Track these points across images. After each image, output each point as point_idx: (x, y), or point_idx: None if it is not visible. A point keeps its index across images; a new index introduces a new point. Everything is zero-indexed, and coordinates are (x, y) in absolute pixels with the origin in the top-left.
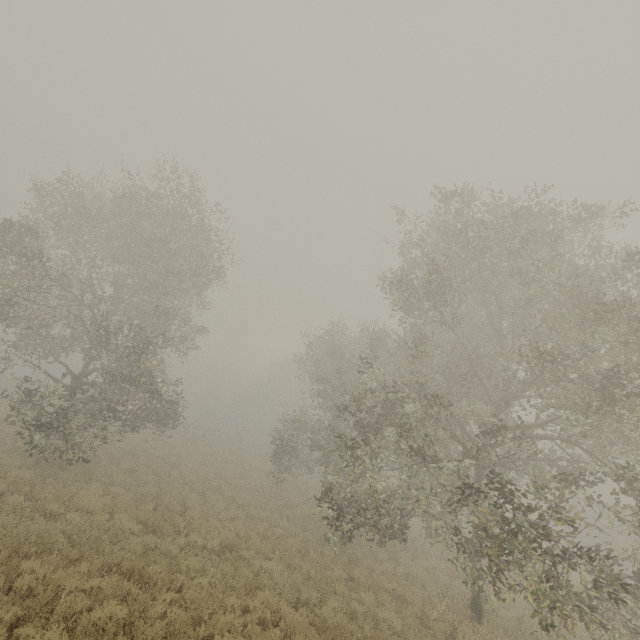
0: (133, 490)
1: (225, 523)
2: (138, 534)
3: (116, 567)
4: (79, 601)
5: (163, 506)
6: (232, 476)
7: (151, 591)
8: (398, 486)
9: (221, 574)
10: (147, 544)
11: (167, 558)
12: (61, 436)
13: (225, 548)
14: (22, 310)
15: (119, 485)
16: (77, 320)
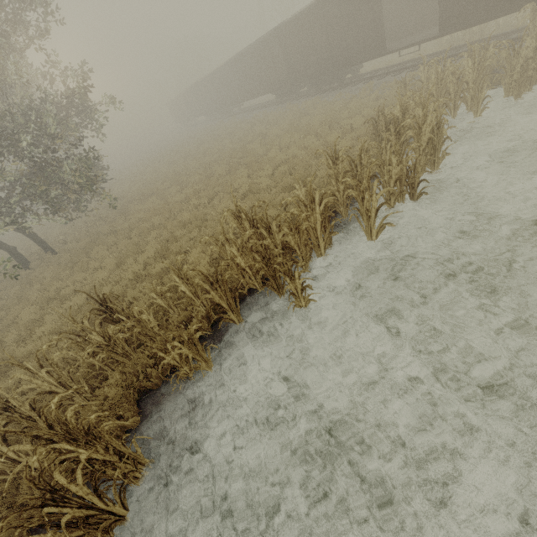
0: None
1: None
2: None
3: None
4: None
5: None
6: None
7: None
8: None
9: None
10: None
11: None
12: None
13: None
14: None
15: None
16: None
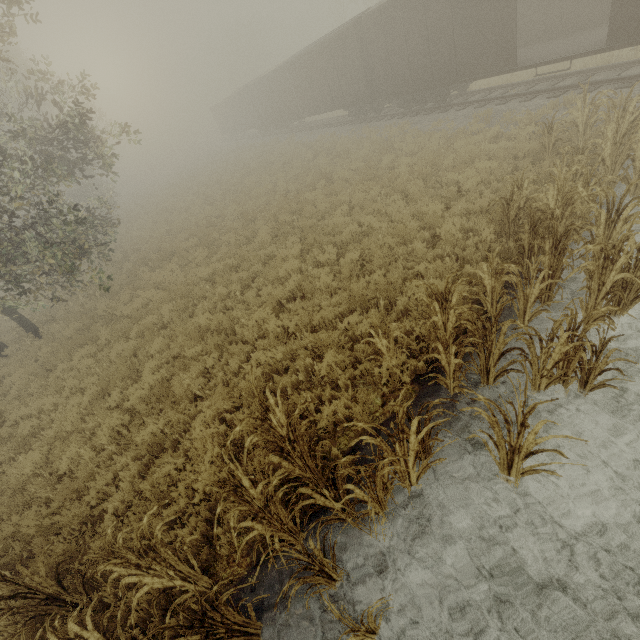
0: None
1: None
2: None
3: None
4: None
5: None
6: None
7: None
8: None
9: None
10: None
11: None
12: None
13: None
14: None
15: None
16: None
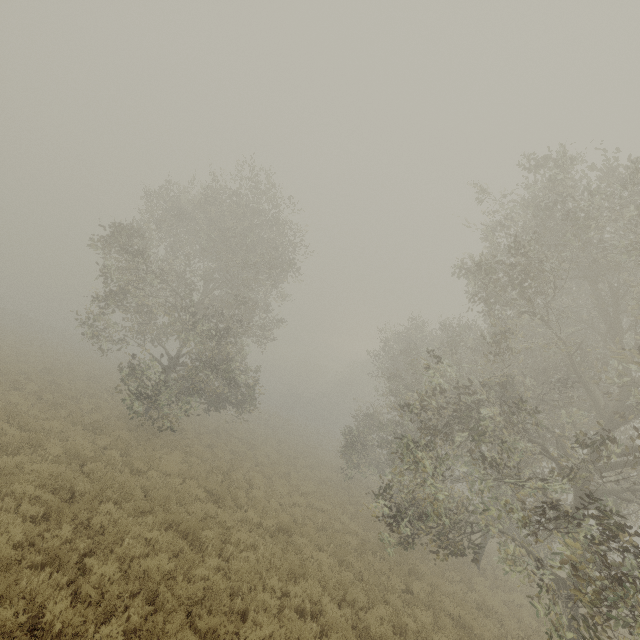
0: (208, 462)
1: (286, 507)
2: (204, 501)
3: (177, 525)
4: (139, 547)
5: (229, 480)
6: (302, 465)
7: (201, 554)
8: (468, 499)
9: (271, 554)
10: (208, 511)
11: (223, 527)
12: (154, 407)
13: (280, 530)
14: (133, 299)
15: (197, 456)
16: (173, 308)
